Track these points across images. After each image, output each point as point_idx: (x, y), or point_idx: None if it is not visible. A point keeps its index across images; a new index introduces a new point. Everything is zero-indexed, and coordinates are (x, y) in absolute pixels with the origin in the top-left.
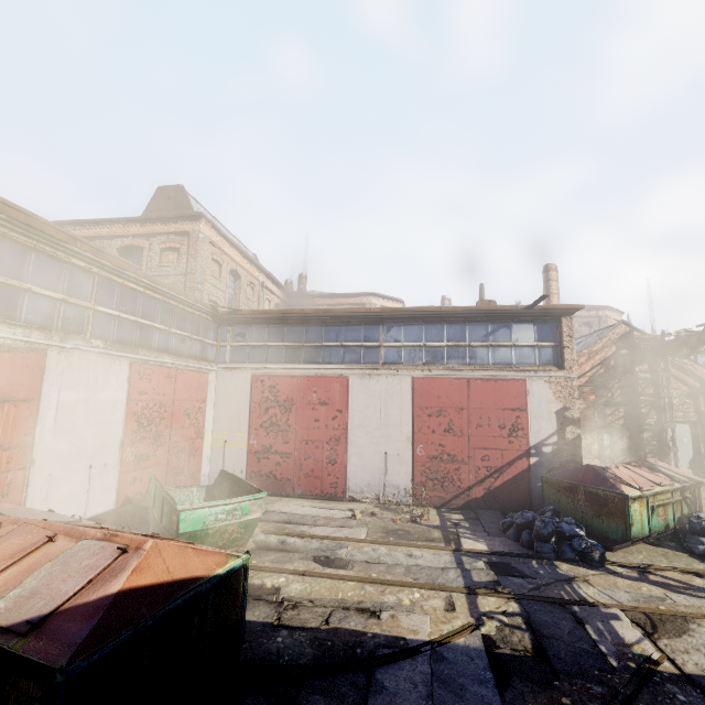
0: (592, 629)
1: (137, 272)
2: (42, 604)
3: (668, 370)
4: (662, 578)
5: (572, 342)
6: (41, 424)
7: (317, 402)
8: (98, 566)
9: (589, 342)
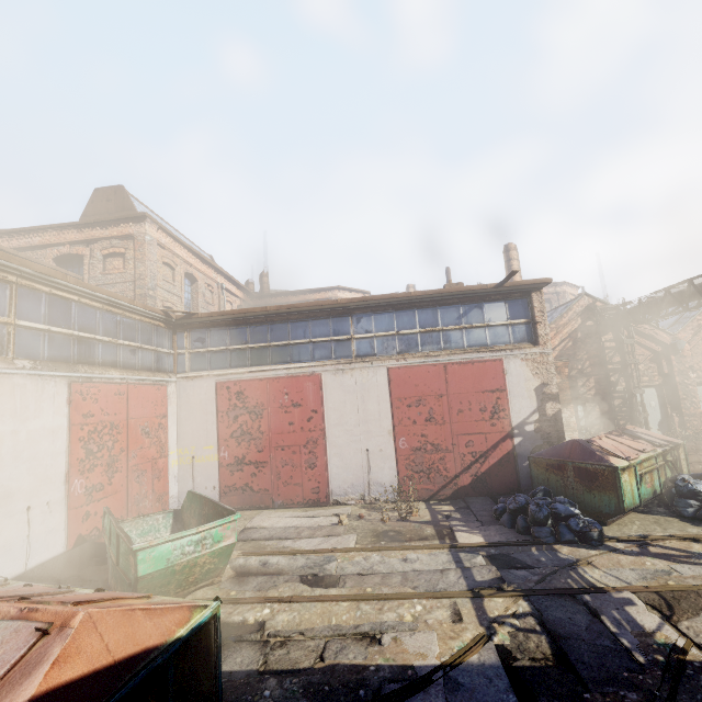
0: (608, 620)
1: (66, 278)
2: None
3: (632, 337)
4: (662, 549)
5: (544, 316)
6: None
7: (290, 404)
8: (5, 662)
9: (556, 316)
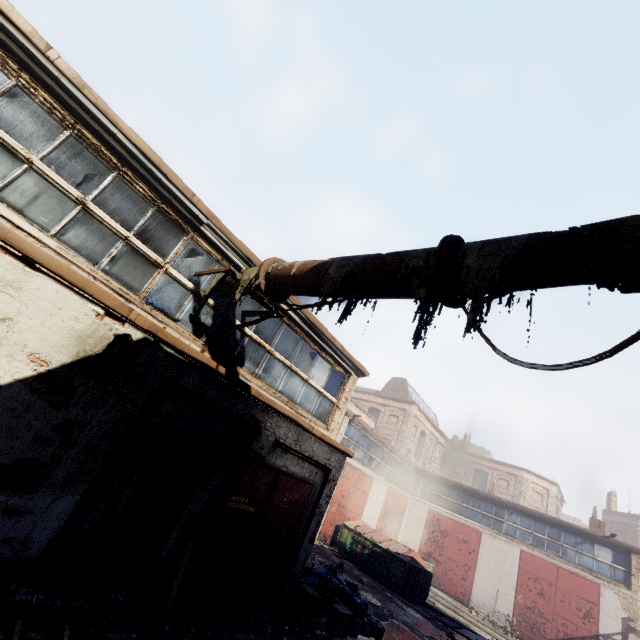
0: None
1: (399, 453)
2: (398, 551)
3: None
4: None
5: (638, 573)
6: (367, 503)
7: (461, 539)
8: (405, 550)
9: None
